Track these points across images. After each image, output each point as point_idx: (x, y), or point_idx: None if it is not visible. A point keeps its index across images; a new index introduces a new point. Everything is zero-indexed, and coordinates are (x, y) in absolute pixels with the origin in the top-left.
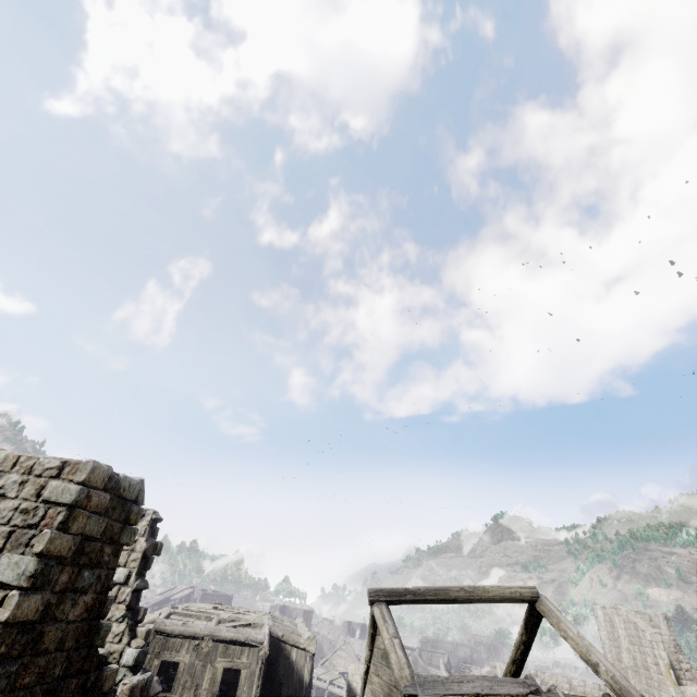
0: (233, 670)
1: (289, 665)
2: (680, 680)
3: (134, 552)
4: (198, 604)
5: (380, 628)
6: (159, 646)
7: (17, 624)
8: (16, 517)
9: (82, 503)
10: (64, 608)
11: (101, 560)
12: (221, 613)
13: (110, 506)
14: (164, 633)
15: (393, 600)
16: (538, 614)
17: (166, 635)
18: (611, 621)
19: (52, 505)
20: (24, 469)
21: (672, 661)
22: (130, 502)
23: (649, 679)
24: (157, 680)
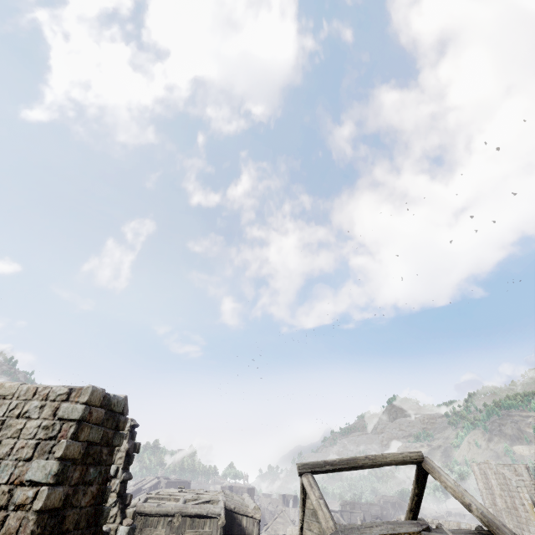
0: None
1: (241, 531)
2: None
3: (119, 452)
4: (167, 490)
5: (309, 493)
6: (141, 524)
7: (48, 511)
8: (40, 433)
9: (86, 418)
10: (78, 497)
11: (101, 459)
12: (185, 495)
13: (105, 418)
14: (144, 513)
15: (316, 471)
16: (425, 472)
17: (145, 515)
18: (485, 474)
19: (65, 421)
20: (42, 397)
21: (534, 501)
22: (118, 414)
23: (519, 517)
24: None
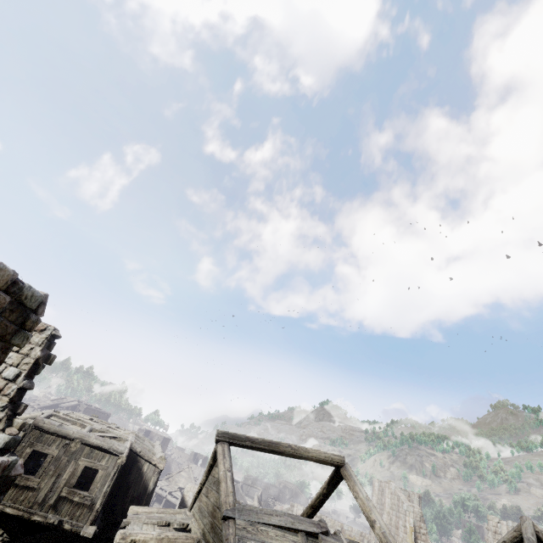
0: (94, 469)
1: (139, 475)
2: (417, 539)
3: (28, 357)
4: (78, 414)
5: (219, 462)
6: (34, 438)
7: None
8: None
9: None
10: None
11: None
12: (95, 424)
13: (8, 308)
14: (41, 429)
15: (235, 443)
16: (340, 476)
17: (42, 431)
18: (383, 491)
19: None
20: None
21: (415, 526)
22: (29, 310)
23: (397, 535)
24: (21, 464)
